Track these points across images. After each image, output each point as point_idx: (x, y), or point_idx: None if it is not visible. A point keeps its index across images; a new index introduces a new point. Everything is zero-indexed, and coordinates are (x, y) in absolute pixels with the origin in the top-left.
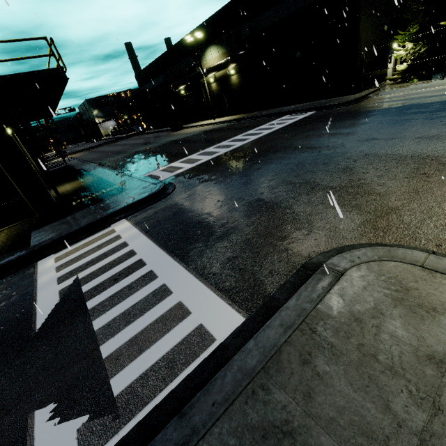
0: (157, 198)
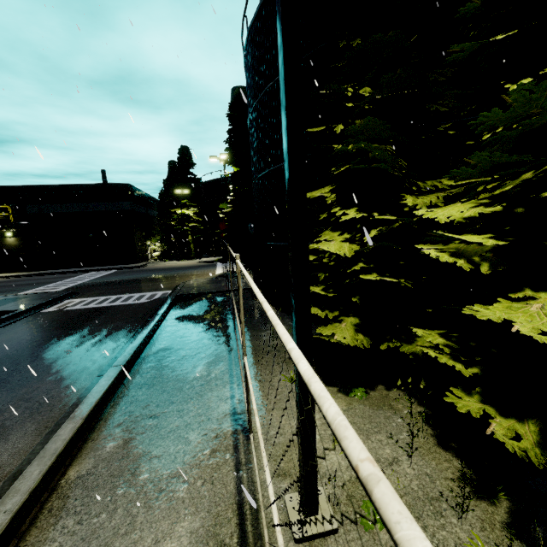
0: (75, 294)
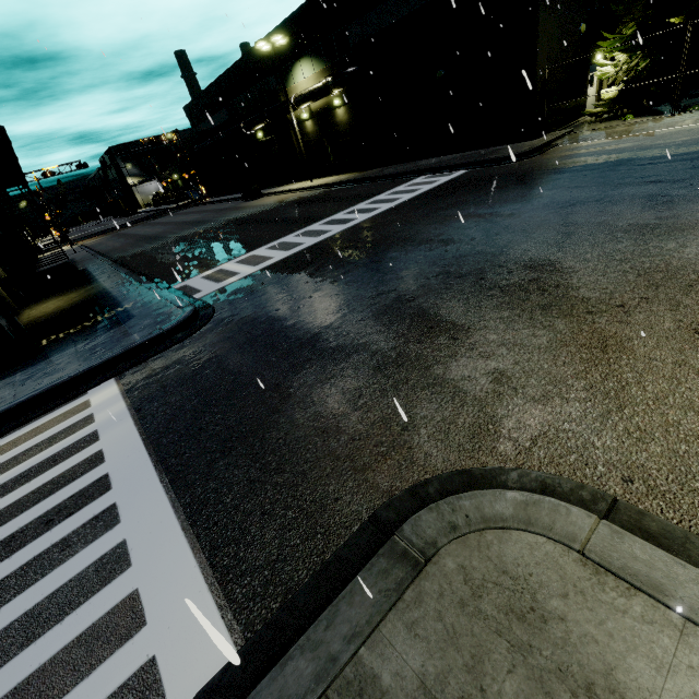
0: (178, 336)
